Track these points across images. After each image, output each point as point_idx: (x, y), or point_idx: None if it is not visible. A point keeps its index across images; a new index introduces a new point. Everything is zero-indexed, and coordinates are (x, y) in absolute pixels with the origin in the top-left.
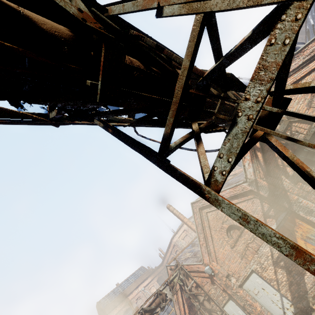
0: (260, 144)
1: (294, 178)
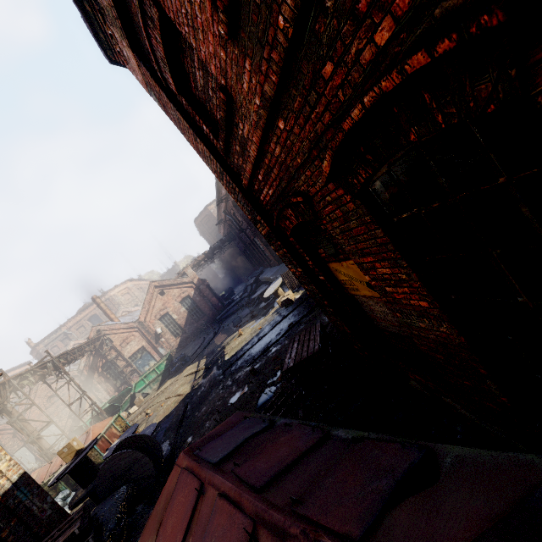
0: (95, 353)
1: (100, 374)
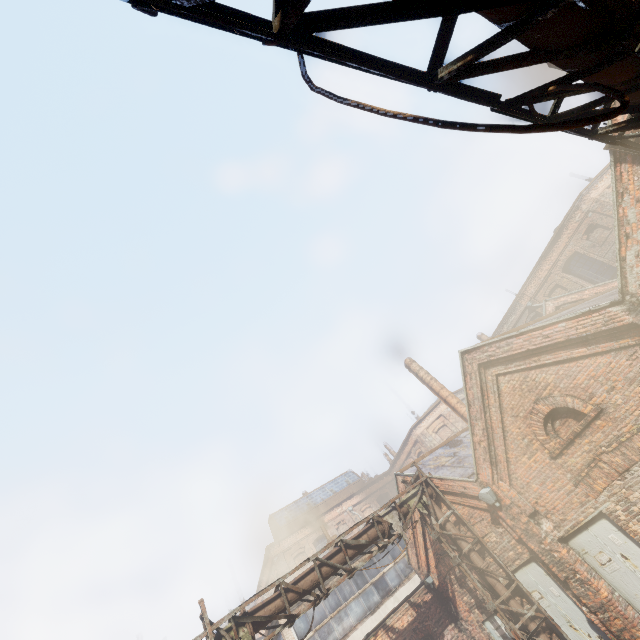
0: None
1: None
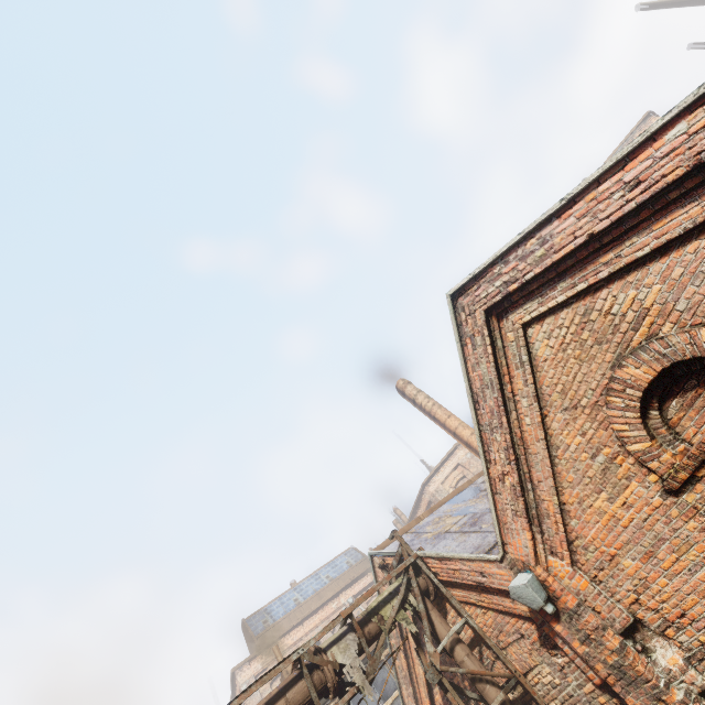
0: None
1: None
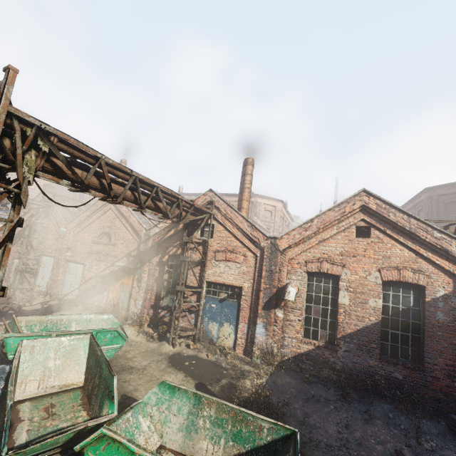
0: (181, 229)
1: (161, 263)
